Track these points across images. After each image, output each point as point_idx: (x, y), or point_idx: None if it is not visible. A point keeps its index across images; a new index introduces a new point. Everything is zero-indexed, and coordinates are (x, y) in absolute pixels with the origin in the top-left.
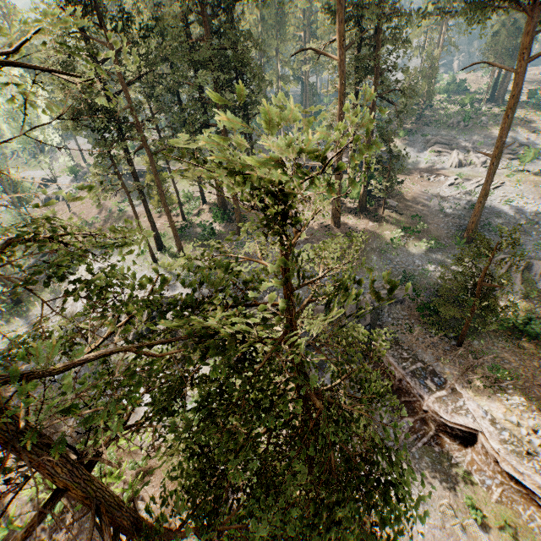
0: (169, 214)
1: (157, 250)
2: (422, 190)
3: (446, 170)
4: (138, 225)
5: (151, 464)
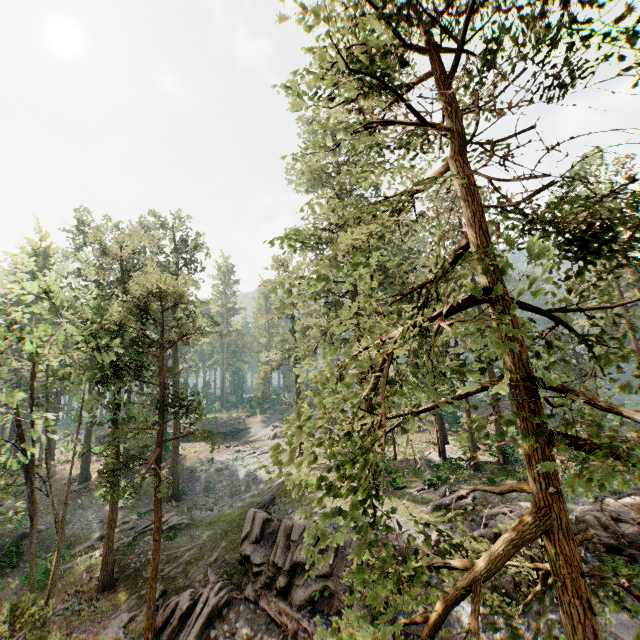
0: None
1: None
2: (206, 455)
3: (261, 441)
4: None
5: None
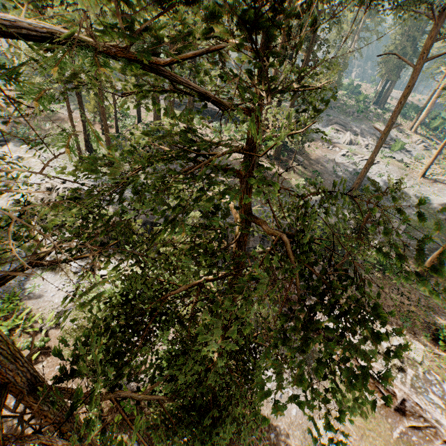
0: (105, 116)
1: (86, 153)
2: (322, 154)
3: (341, 144)
4: (69, 120)
5: (50, 345)
